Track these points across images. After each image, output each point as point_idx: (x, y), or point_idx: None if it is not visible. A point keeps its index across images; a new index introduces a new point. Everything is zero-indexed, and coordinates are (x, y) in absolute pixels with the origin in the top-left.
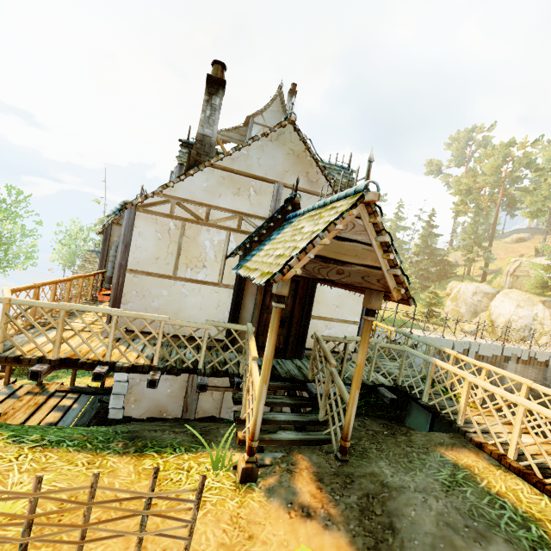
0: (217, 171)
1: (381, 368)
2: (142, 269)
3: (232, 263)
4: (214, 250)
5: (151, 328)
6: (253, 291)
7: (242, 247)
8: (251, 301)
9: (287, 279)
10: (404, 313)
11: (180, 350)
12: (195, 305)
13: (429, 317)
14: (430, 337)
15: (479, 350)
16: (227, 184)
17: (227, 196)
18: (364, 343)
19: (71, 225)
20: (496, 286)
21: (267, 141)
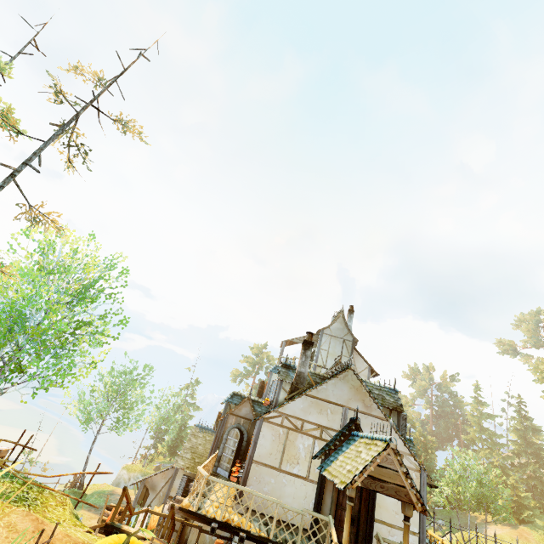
0: (309, 398)
1: None
2: (261, 461)
3: (315, 462)
4: (305, 451)
5: (271, 508)
6: (330, 488)
7: (323, 452)
8: (329, 497)
9: (354, 487)
10: None
11: (281, 532)
12: (290, 493)
13: None
14: None
15: None
16: (314, 406)
17: (314, 414)
18: (405, 542)
19: (168, 391)
20: None
21: (337, 380)
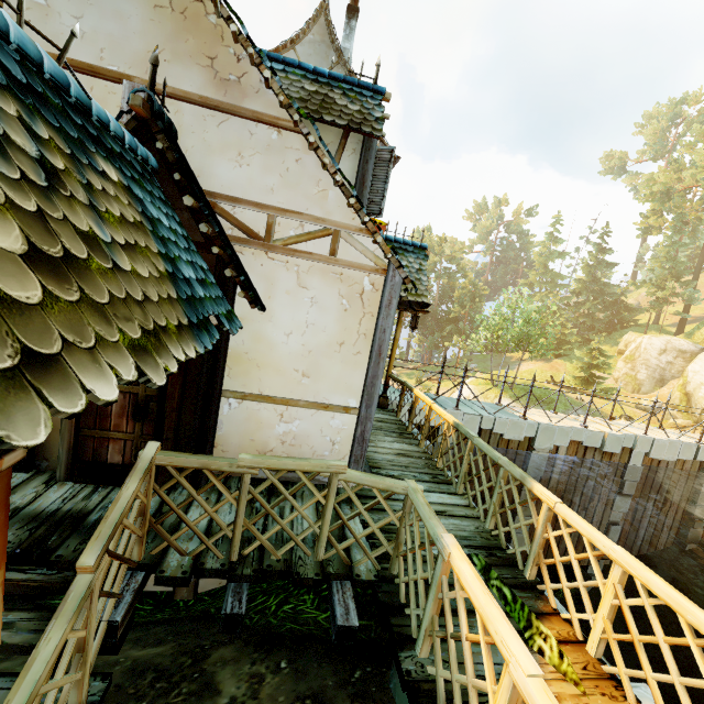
0: None
1: (350, 531)
2: None
3: None
4: None
5: None
6: None
7: None
8: None
9: None
10: (550, 378)
11: None
12: None
13: (586, 384)
14: (559, 427)
15: (653, 451)
16: None
17: None
18: None
19: None
20: (699, 340)
21: None
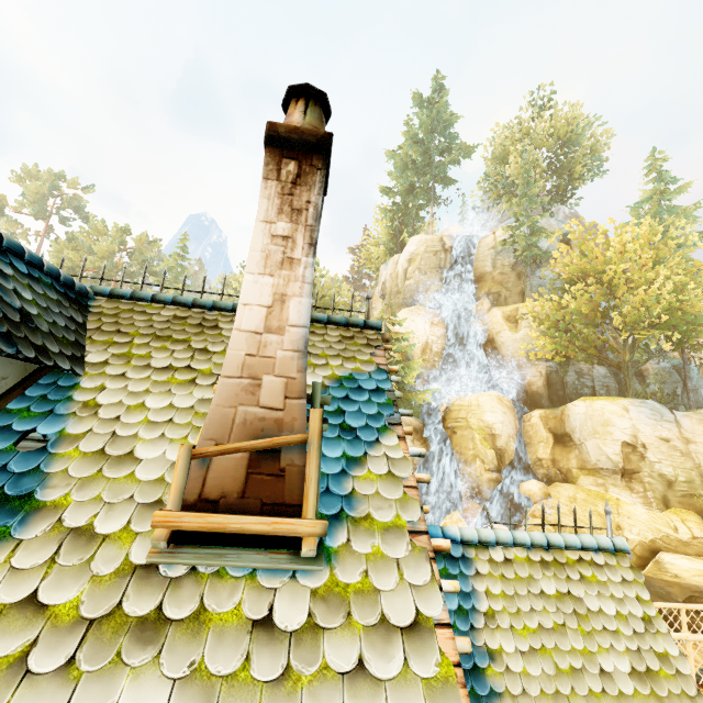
0: None
1: None
2: None
3: None
4: None
5: None
6: None
7: None
8: None
9: None
10: None
11: None
12: None
13: None
14: None
15: None
16: None
17: None
18: None
19: None
20: None
21: None
